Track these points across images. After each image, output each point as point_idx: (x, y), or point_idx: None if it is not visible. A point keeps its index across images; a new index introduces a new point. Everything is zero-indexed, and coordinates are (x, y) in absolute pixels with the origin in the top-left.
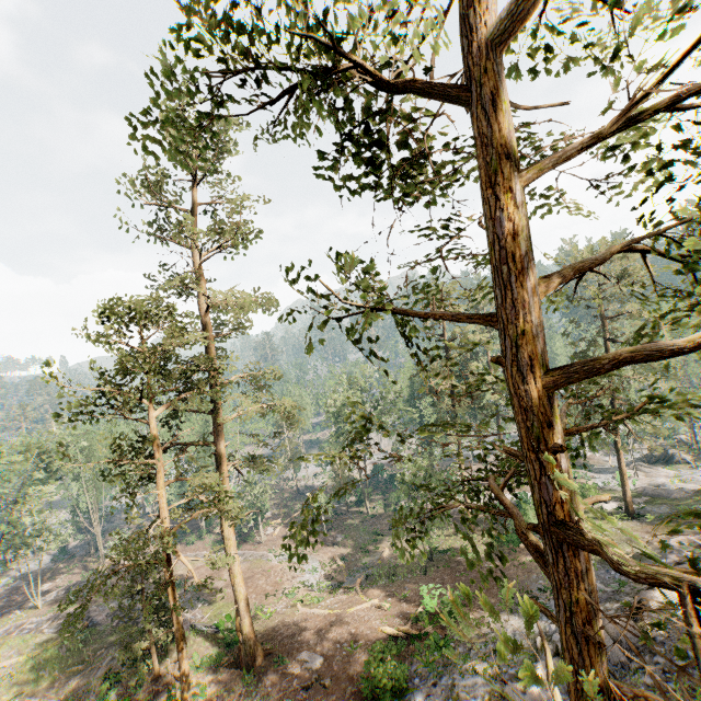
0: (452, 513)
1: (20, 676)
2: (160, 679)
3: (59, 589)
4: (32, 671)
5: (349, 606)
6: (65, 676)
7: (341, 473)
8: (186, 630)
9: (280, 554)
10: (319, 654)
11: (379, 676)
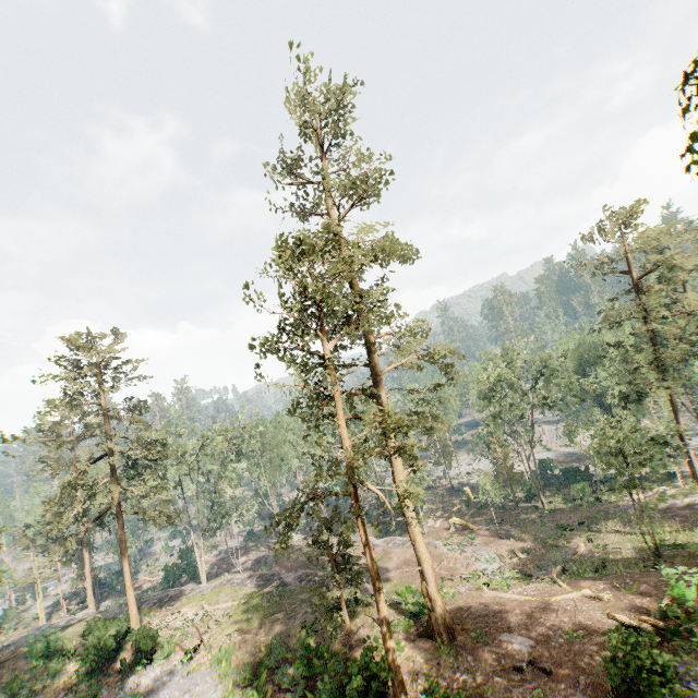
0: (670, 508)
1: (235, 617)
2: (352, 636)
3: (252, 560)
4: (243, 615)
5: (551, 595)
6: (269, 622)
7: (503, 462)
8: (368, 597)
9: (448, 544)
10: (526, 637)
11: (633, 662)
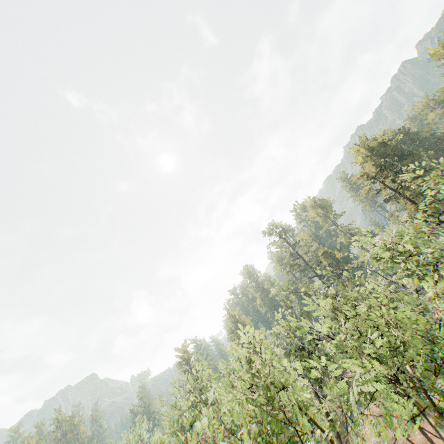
0: None
1: None
2: None
3: None
4: None
5: None
6: None
7: None
8: None
9: None
10: None
11: None
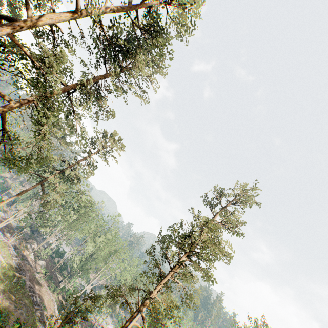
0: None
1: (0, 270)
2: None
3: (15, 243)
4: (3, 274)
5: None
6: (8, 294)
7: None
8: None
9: None
10: None
11: None
